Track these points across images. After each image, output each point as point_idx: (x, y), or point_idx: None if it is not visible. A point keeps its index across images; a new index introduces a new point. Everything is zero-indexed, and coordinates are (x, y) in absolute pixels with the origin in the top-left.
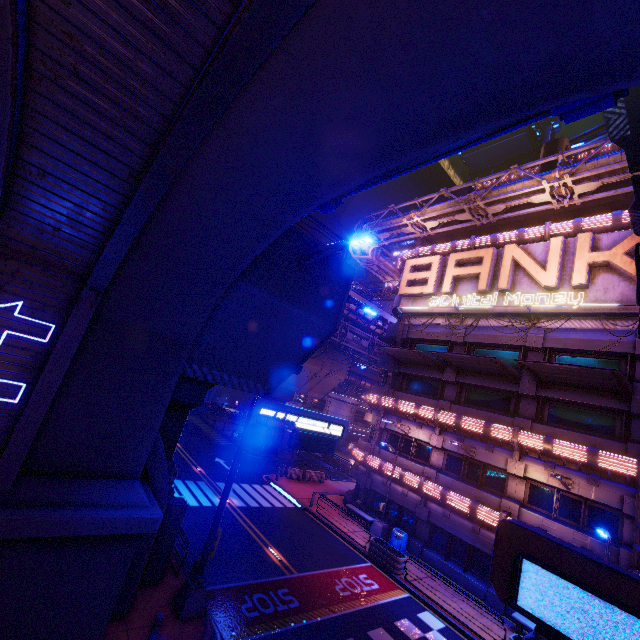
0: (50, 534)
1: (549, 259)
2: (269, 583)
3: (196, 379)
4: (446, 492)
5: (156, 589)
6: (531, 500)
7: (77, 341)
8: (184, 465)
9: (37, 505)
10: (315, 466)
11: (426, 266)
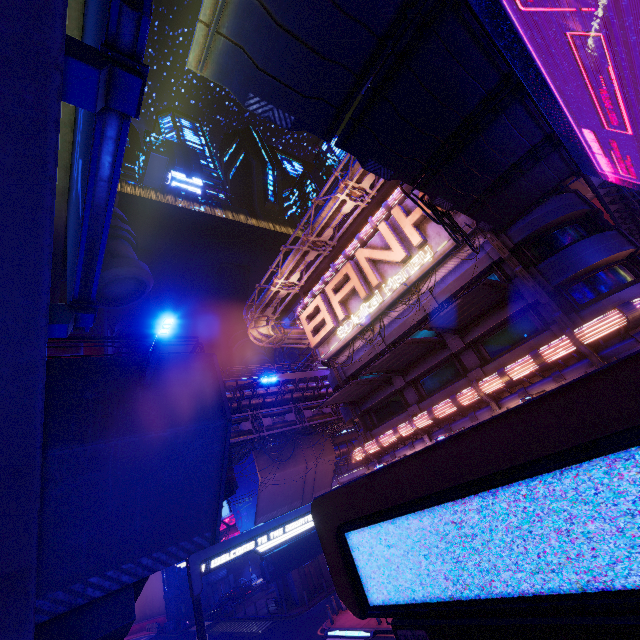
0: None
1: (388, 241)
2: None
3: (110, 593)
4: None
5: None
6: None
7: None
8: None
9: None
10: None
11: (316, 310)
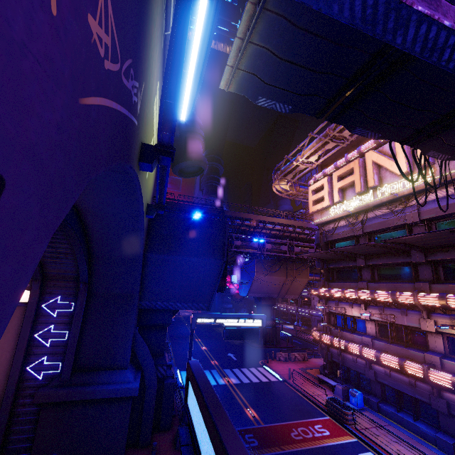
0: (87, 398)
1: (397, 153)
2: (241, 431)
3: (164, 309)
4: (378, 354)
5: (167, 433)
6: (452, 351)
7: (83, 307)
8: (205, 361)
9: (81, 385)
10: (298, 349)
11: (321, 187)
